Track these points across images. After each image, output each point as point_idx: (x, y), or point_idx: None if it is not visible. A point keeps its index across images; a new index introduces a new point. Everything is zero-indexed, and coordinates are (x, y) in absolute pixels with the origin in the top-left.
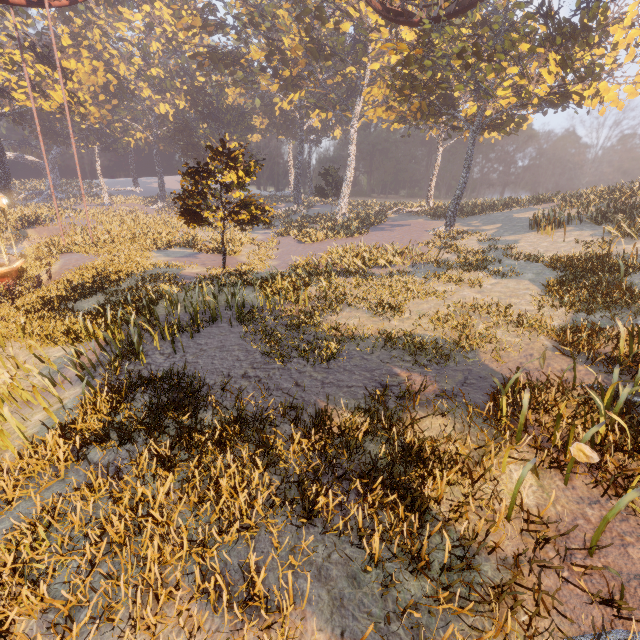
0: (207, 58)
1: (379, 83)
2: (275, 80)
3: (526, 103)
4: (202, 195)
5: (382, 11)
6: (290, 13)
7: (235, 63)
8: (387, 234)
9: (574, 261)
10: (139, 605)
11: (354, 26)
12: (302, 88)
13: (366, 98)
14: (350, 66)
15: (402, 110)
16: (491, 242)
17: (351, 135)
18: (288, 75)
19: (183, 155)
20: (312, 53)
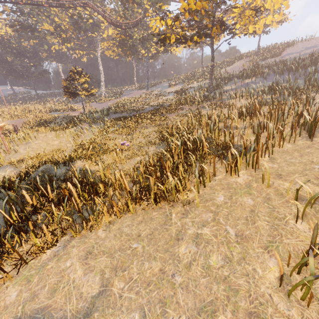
0: (20, 27)
1: (107, 42)
2: (57, 38)
3: (159, 52)
4: (74, 87)
5: (111, 23)
6: (56, 8)
7: (35, 30)
8: (129, 96)
9: (178, 90)
10: (144, 120)
11: (94, 21)
12: (71, 42)
13: (102, 47)
14: (93, 34)
15: (119, 52)
16: (161, 92)
17: (99, 61)
18: (65, 36)
19: (5, 75)
20: (77, 29)
